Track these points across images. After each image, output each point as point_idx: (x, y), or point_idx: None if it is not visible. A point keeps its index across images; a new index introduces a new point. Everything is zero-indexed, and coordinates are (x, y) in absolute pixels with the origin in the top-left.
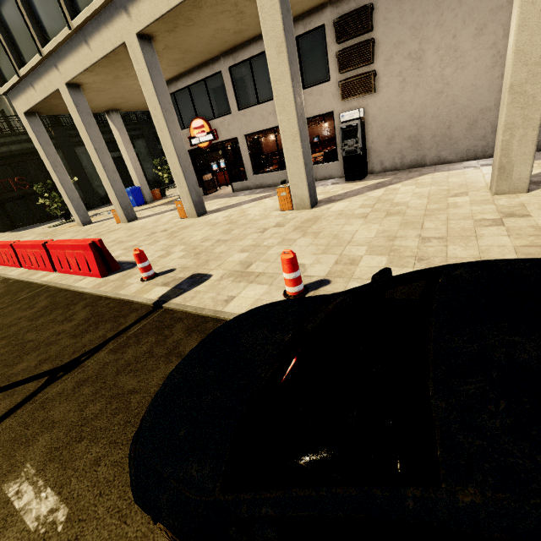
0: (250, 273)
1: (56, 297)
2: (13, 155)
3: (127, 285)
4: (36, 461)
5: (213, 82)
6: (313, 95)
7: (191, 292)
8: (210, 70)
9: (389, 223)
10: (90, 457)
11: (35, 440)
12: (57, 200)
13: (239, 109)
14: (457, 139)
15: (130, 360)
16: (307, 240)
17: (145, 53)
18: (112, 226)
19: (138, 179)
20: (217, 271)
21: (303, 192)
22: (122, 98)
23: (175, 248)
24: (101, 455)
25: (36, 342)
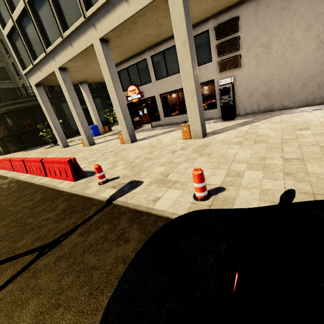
0: (168, 181)
1: (46, 193)
2: (27, 108)
3: (89, 187)
4: (27, 323)
5: (141, 65)
6: (201, 70)
7: (130, 193)
8: (139, 58)
9: (258, 148)
10: (64, 323)
11: (27, 304)
12: (50, 133)
13: (156, 79)
14: (295, 94)
15: (92, 242)
16: (203, 159)
17: (104, 49)
18: (81, 148)
19: (96, 121)
20: (146, 179)
21: (197, 128)
22: (89, 75)
23: (118, 162)
24: (72, 322)
25: (33, 225)
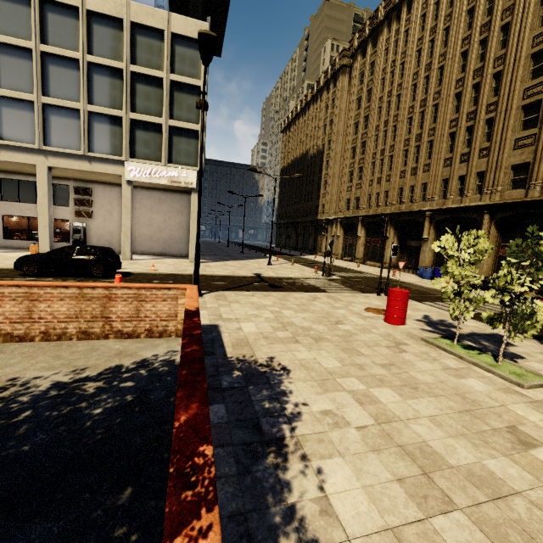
0: None
1: None
2: None
3: None
4: None
5: None
6: (59, 210)
7: None
8: None
9: None
10: None
11: None
12: None
13: (2, 200)
14: None
15: None
16: None
17: None
18: None
19: None
20: (2, 264)
21: (47, 249)
22: None
23: None
24: None
25: None
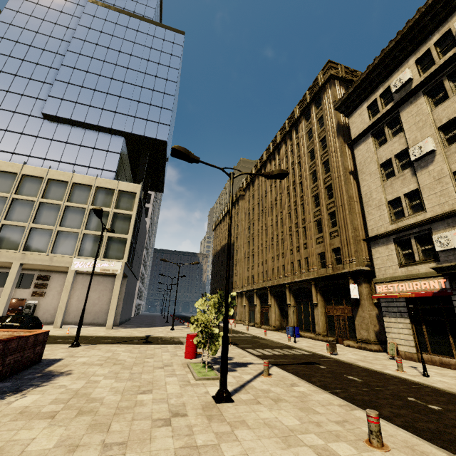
0: None
1: None
2: None
3: None
4: None
5: None
6: (21, 291)
7: None
8: None
9: None
10: None
11: None
12: None
13: None
14: (65, 317)
15: None
16: None
17: None
18: None
19: None
20: None
21: None
22: None
23: None
24: None
25: None
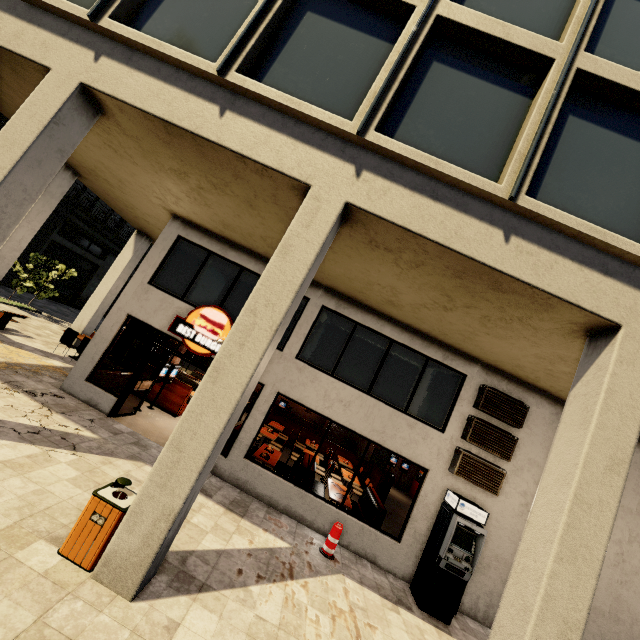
0: None
1: None
2: None
3: None
4: None
5: None
6: (413, 430)
7: None
8: None
9: None
10: None
11: None
12: None
13: (298, 356)
14: None
15: None
16: None
17: (332, 230)
18: None
19: None
20: None
21: None
22: (119, 179)
23: None
24: None
25: None
